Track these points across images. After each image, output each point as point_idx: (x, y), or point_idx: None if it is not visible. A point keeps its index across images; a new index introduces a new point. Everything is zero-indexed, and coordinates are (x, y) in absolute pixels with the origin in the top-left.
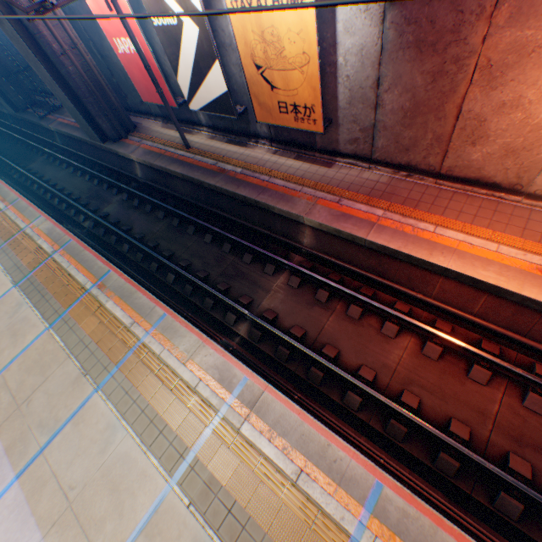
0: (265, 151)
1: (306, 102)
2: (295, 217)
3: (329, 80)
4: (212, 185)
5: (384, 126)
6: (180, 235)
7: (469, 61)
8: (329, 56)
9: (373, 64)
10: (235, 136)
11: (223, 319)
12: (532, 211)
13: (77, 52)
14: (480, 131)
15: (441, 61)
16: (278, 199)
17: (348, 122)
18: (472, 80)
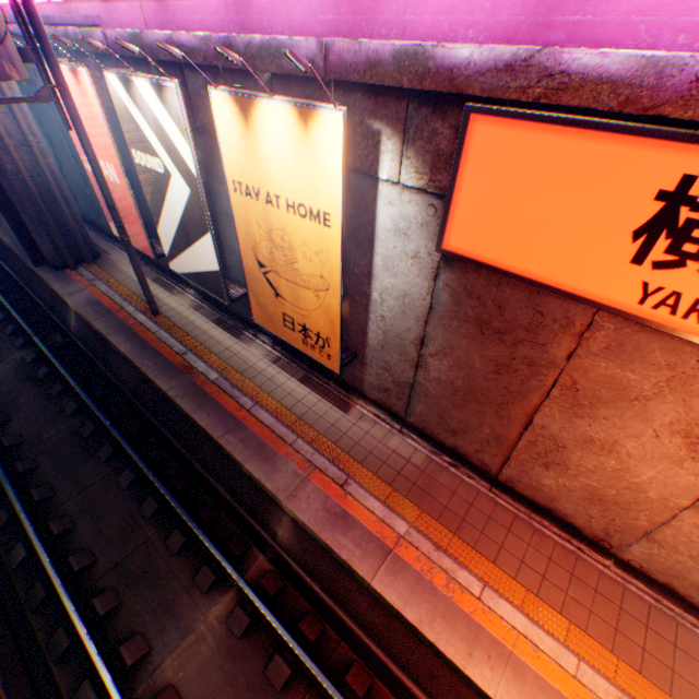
0: (264, 352)
1: (320, 329)
2: (270, 492)
3: (359, 309)
4: (164, 390)
5: (426, 391)
6: (84, 457)
7: (548, 371)
8: (361, 283)
9: (417, 318)
10: (230, 317)
11: (71, 693)
12: (625, 589)
13: (30, 149)
14: (557, 456)
15: (510, 354)
16: (253, 449)
17: (379, 365)
18: (551, 393)
